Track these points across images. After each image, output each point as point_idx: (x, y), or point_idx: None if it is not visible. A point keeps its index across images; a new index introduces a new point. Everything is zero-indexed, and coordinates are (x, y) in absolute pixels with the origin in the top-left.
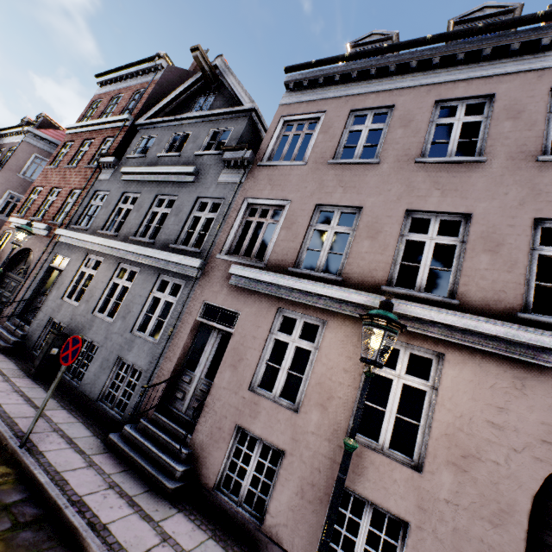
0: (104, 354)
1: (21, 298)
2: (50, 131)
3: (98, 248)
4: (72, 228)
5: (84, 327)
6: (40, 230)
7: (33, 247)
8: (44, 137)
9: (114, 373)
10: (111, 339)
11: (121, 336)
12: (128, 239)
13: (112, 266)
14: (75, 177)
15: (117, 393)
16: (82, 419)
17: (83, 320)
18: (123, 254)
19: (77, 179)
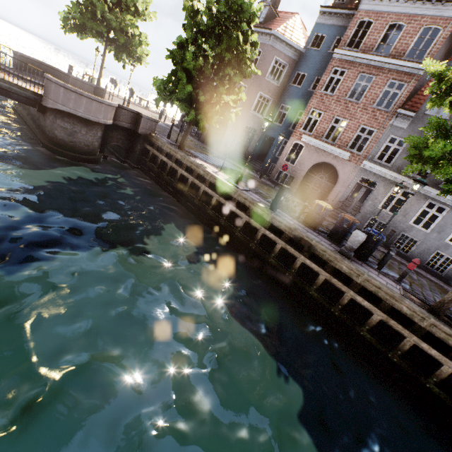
0: (425, 247)
1: (341, 199)
2: (282, 28)
3: (408, 185)
4: (372, 160)
5: (404, 229)
6: (339, 154)
7: (334, 164)
8: (283, 40)
9: (431, 256)
10: (429, 241)
11: (437, 241)
12: (435, 185)
13: (422, 200)
14: (361, 113)
15: (437, 265)
16: (428, 273)
17: (402, 225)
18: (434, 196)
19: (364, 117)
